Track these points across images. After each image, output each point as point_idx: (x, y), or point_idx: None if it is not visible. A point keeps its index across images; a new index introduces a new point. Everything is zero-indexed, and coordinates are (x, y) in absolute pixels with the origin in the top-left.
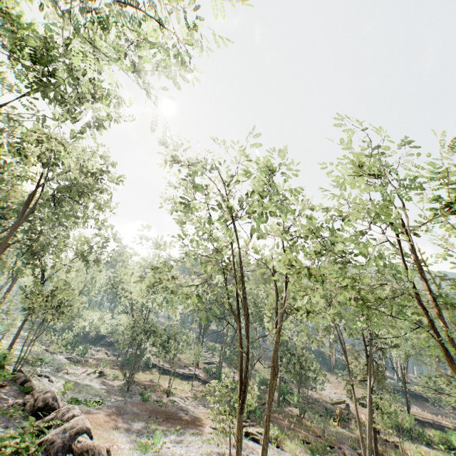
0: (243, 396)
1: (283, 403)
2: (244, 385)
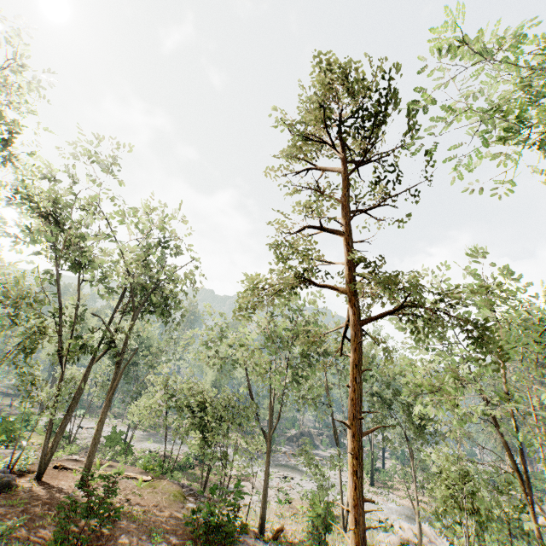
0: None
1: None
2: None
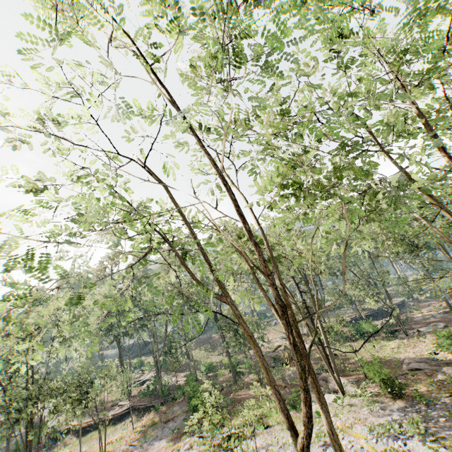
0: (309, 425)
1: (237, 377)
2: (308, 405)
